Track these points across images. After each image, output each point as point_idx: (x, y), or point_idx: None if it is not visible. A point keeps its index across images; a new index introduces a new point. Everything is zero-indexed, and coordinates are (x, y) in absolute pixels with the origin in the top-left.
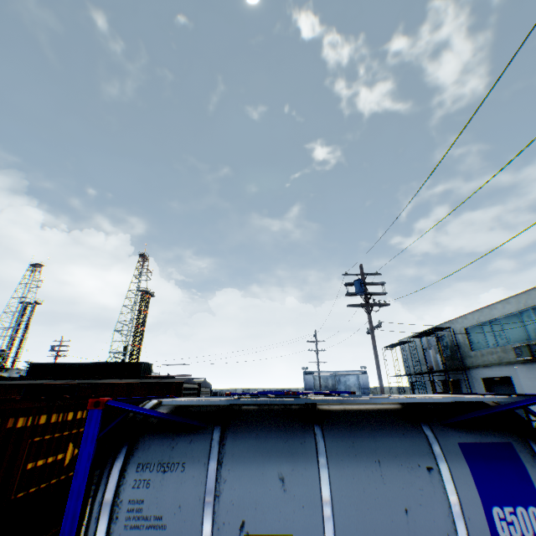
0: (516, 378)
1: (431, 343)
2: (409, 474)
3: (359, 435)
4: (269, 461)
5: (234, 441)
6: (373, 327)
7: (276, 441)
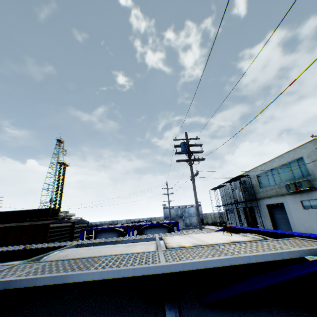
0: (286, 203)
1: (237, 185)
2: None
3: None
4: None
5: None
6: (194, 175)
7: None
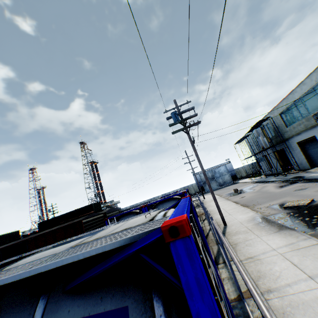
0: None
1: (259, 132)
2: None
3: None
4: None
5: None
6: (193, 142)
7: None
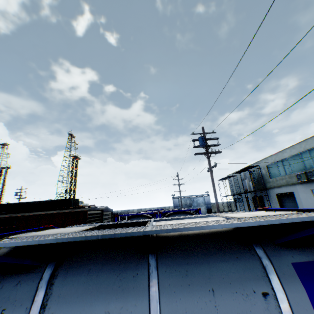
0: (296, 192)
1: (246, 176)
2: (245, 302)
3: (193, 262)
4: (97, 300)
5: (63, 280)
6: (211, 167)
7: (108, 276)
